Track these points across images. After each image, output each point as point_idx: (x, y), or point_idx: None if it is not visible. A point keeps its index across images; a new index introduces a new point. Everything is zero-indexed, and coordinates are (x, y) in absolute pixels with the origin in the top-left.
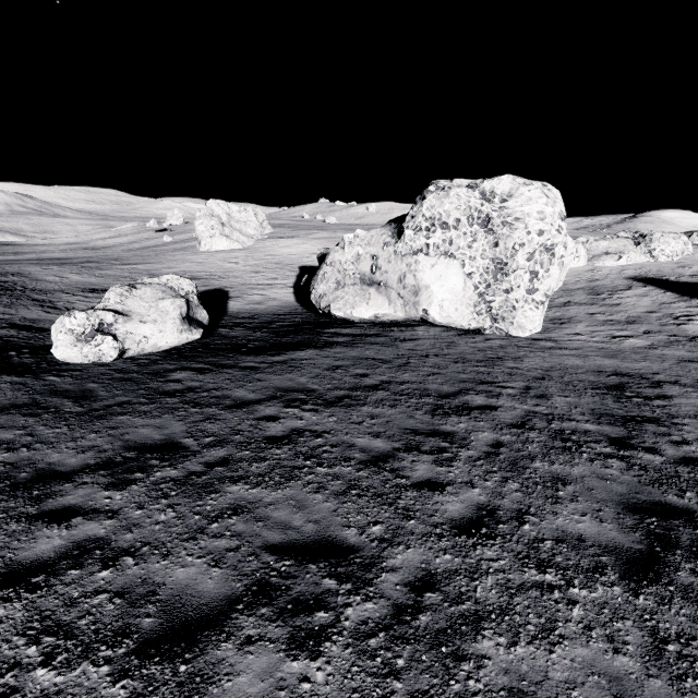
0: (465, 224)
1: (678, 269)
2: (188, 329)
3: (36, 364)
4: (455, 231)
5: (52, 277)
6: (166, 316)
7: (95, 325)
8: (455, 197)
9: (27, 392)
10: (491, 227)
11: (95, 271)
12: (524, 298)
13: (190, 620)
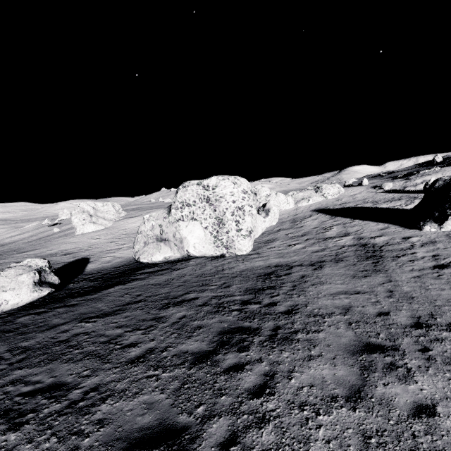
0: (198, 202)
1: (335, 202)
2: (38, 289)
3: None
4: (194, 207)
5: None
6: (22, 284)
7: None
8: (190, 190)
9: None
10: (211, 202)
11: None
12: (236, 234)
13: None
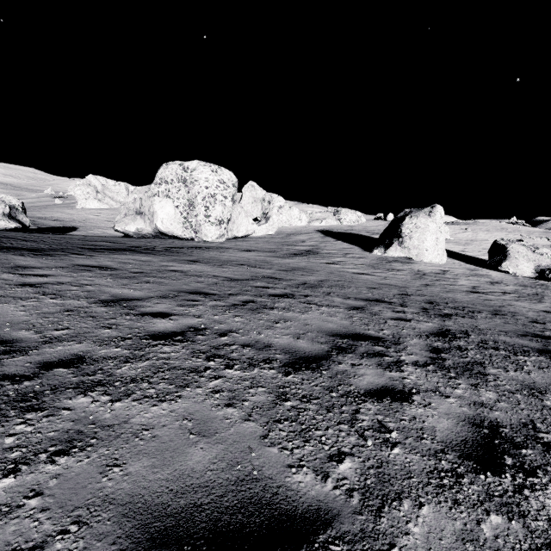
0: (175, 182)
1: (345, 228)
2: (6, 220)
3: None
4: (171, 185)
5: None
6: None
7: None
8: (171, 169)
9: None
10: (187, 184)
11: None
12: (204, 219)
13: None
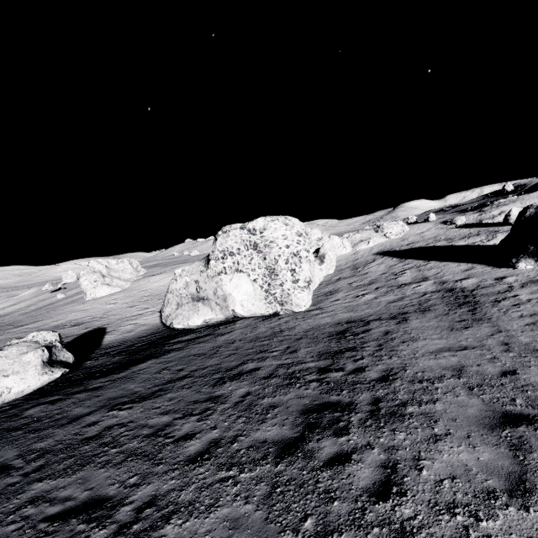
0: (243, 250)
1: (401, 242)
2: (49, 371)
3: None
4: (239, 256)
5: None
6: (28, 366)
7: None
8: (233, 236)
9: None
10: (259, 249)
11: None
12: (292, 287)
13: None
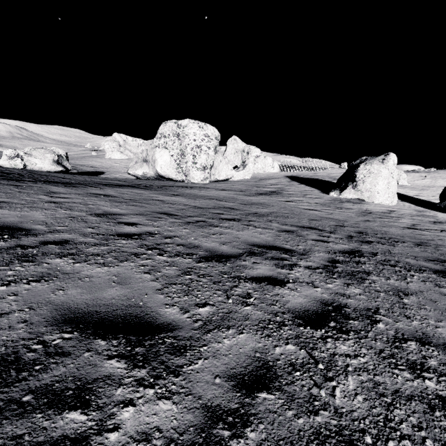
0: (171, 136)
1: (310, 174)
2: (55, 165)
3: None
4: (168, 139)
5: None
6: (46, 158)
7: (16, 154)
8: (168, 126)
9: None
10: (180, 138)
11: None
12: (192, 166)
13: (1, 173)
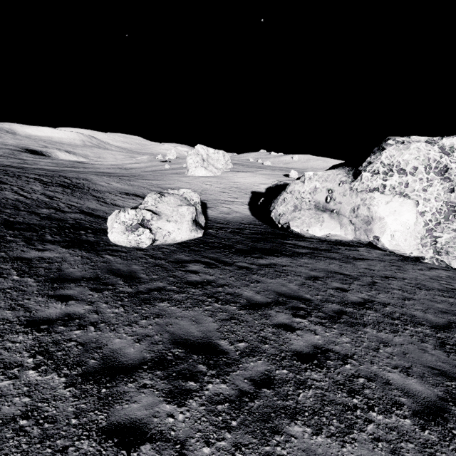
0: (421, 171)
1: None
2: (195, 229)
3: (97, 243)
4: (411, 176)
5: (104, 183)
6: (183, 218)
7: (139, 220)
8: (415, 150)
9: (92, 266)
10: (448, 175)
11: (127, 181)
12: None
13: None
